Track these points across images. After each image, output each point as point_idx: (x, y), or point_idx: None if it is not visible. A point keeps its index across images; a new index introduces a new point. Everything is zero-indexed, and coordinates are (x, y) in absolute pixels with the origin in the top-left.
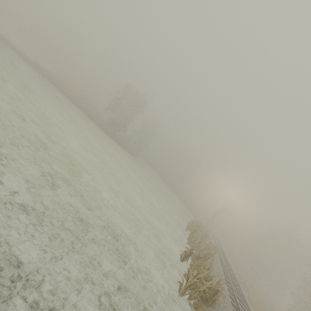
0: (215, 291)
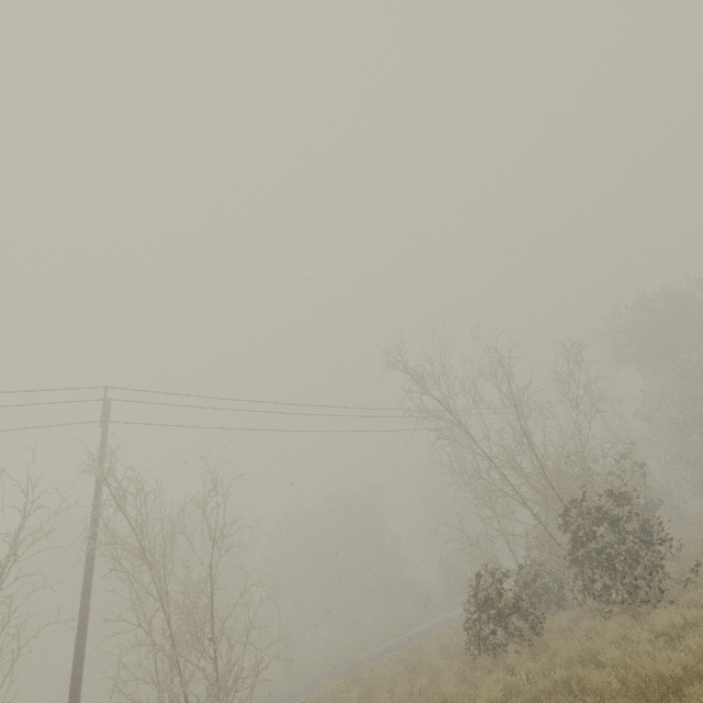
0: None
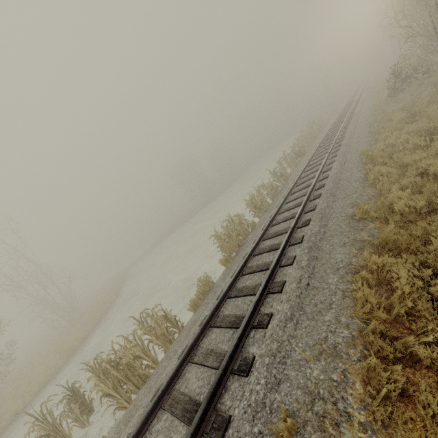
0: (298, 151)
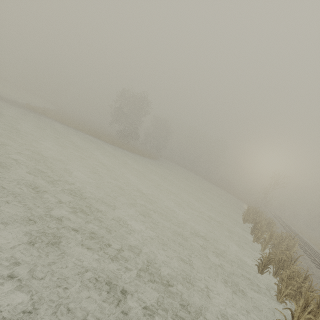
0: None
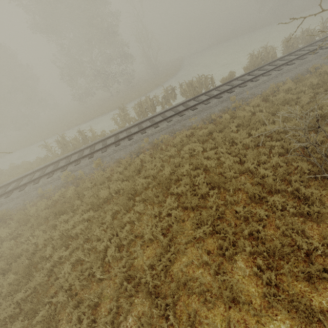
0: None
